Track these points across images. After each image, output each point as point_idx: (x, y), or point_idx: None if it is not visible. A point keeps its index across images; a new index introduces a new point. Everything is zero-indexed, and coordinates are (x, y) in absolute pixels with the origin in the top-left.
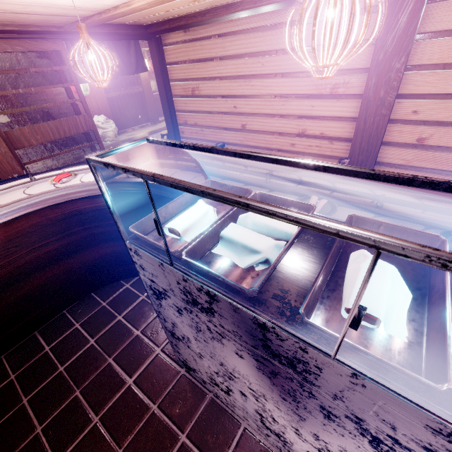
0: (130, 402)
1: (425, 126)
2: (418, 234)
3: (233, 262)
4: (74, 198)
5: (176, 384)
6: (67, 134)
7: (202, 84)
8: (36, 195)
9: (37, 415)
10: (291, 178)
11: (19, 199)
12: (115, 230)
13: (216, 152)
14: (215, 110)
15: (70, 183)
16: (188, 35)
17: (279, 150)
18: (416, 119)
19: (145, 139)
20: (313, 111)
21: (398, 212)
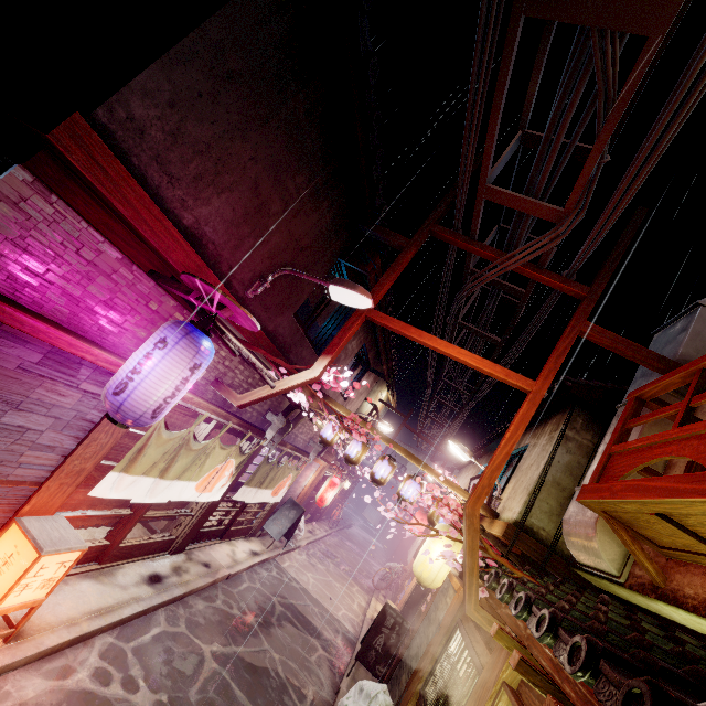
0: None
1: None
2: None
3: None
4: None
5: None
6: None
7: None
8: None
9: None
10: None
11: None
12: None
13: None
14: None
15: None
16: None
17: None
18: None
19: None
20: None
21: None
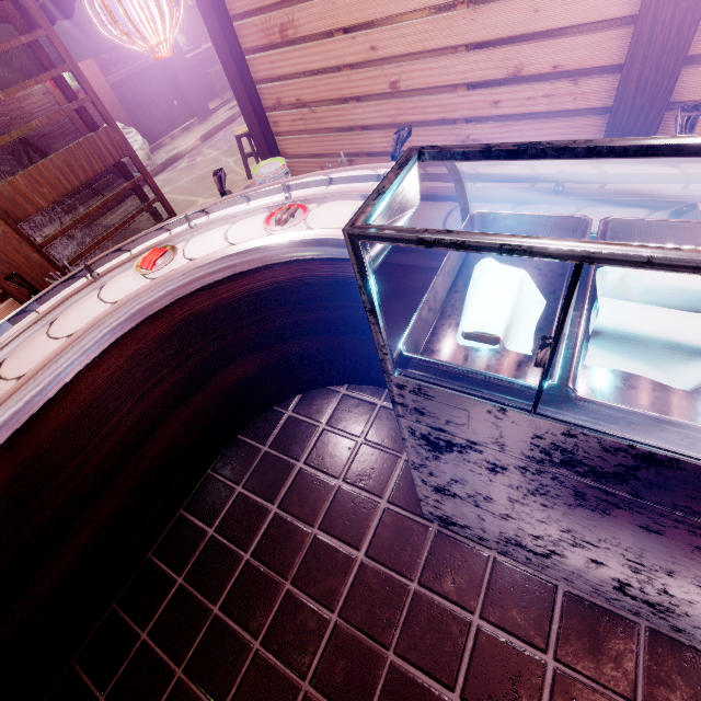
0: (374, 586)
1: None
2: None
3: (651, 380)
4: (182, 296)
5: (433, 547)
6: (89, 173)
7: (299, 12)
8: (120, 306)
9: (244, 626)
10: (591, 172)
11: (94, 319)
12: (256, 333)
13: (672, 153)
14: (332, 64)
15: (165, 270)
16: None
17: (468, 121)
18: None
19: (415, 154)
20: (538, 22)
21: None
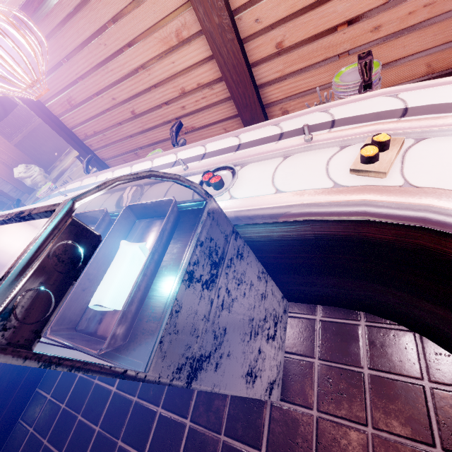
0: (117, 405)
1: (274, 30)
2: (164, 202)
3: None
4: None
5: None
6: None
7: (71, 92)
8: None
9: (57, 447)
10: (137, 168)
11: None
12: None
13: None
14: (100, 111)
15: None
16: (23, 51)
17: (176, 119)
18: (262, 27)
19: None
20: (177, 67)
21: (198, 168)
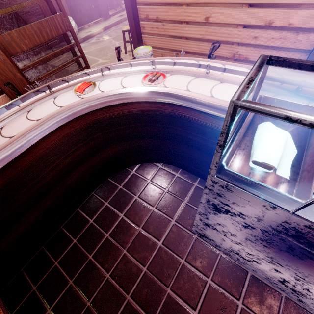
0: (164, 258)
1: None
2: None
3: None
4: (94, 109)
5: (194, 245)
6: (49, 36)
7: None
8: (63, 110)
9: (103, 266)
10: None
11: (50, 114)
12: (126, 133)
13: None
14: (178, 1)
15: (88, 95)
16: None
17: (239, 44)
18: None
19: (266, 60)
20: None
21: None
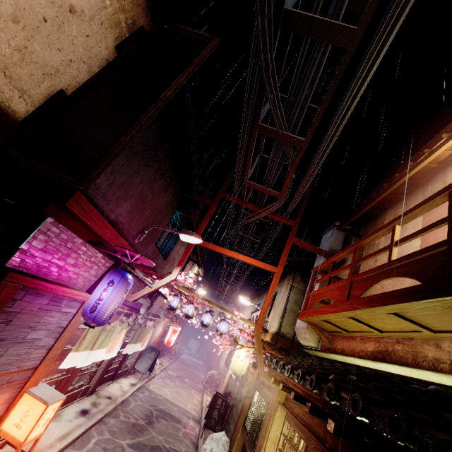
0: None
1: None
2: None
3: None
4: None
5: None
6: None
7: None
8: None
9: None
10: None
11: None
12: None
13: None
14: None
15: None
16: None
17: None
18: None
19: None
20: None
21: None
